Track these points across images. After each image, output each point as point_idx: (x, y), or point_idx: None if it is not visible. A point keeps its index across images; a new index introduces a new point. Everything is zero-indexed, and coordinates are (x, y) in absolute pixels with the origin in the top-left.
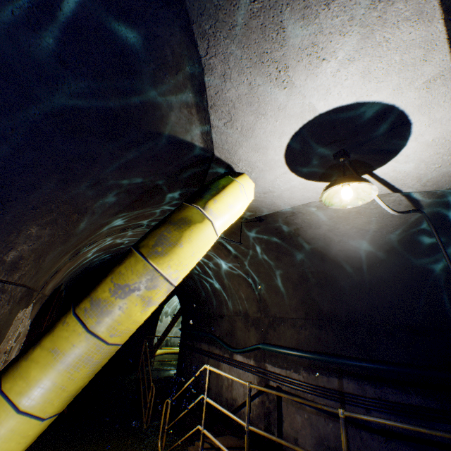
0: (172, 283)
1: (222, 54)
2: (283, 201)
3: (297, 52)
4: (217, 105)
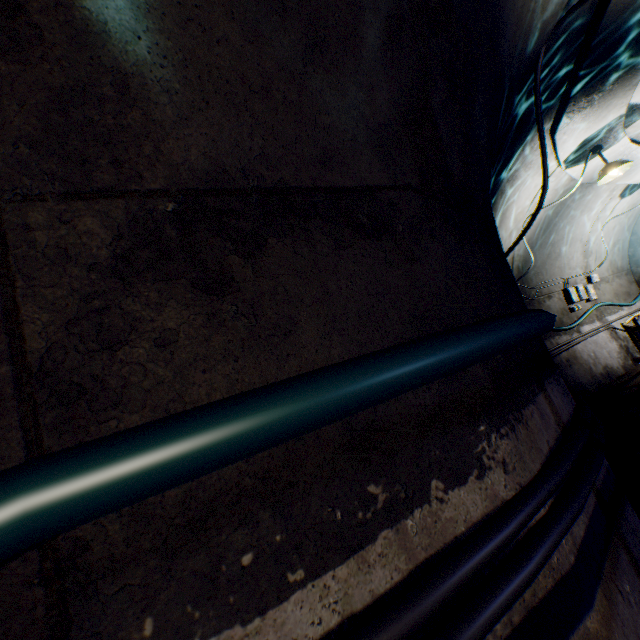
0: None
1: None
2: None
3: None
4: None
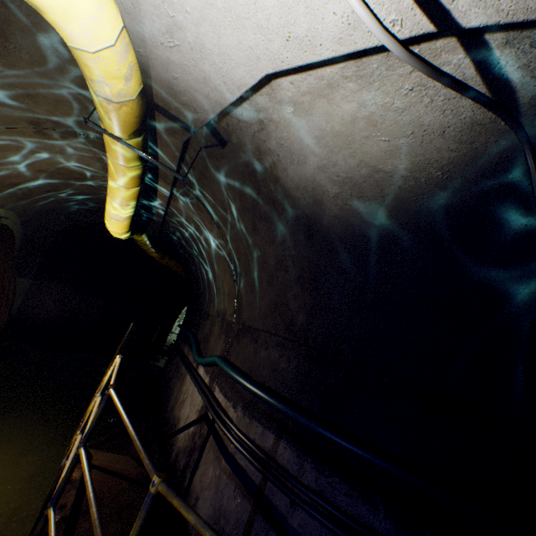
0: None
1: None
2: (217, 67)
3: None
4: None
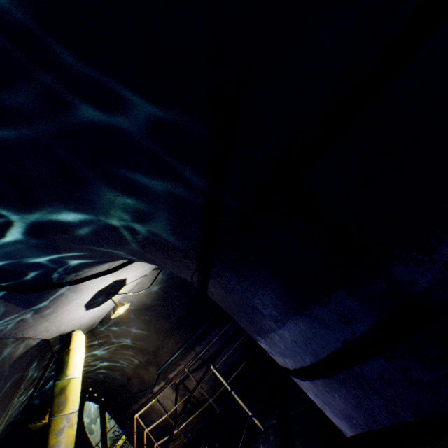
0: (76, 410)
1: (31, 330)
2: (103, 312)
3: (61, 308)
4: (38, 334)
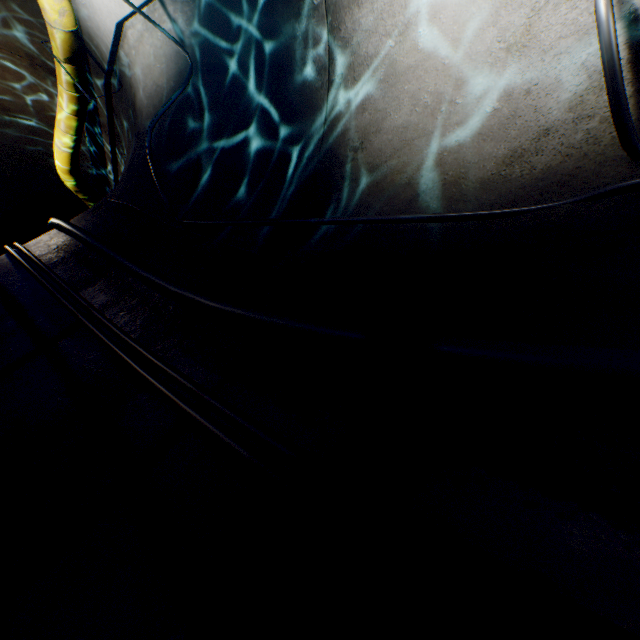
0: None
1: None
2: (101, 19)
3: None
4: None
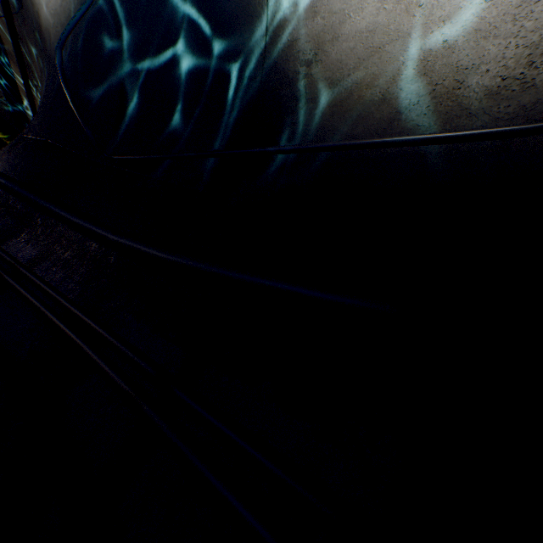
0: None
1: None
2: None
3: None
4: None
